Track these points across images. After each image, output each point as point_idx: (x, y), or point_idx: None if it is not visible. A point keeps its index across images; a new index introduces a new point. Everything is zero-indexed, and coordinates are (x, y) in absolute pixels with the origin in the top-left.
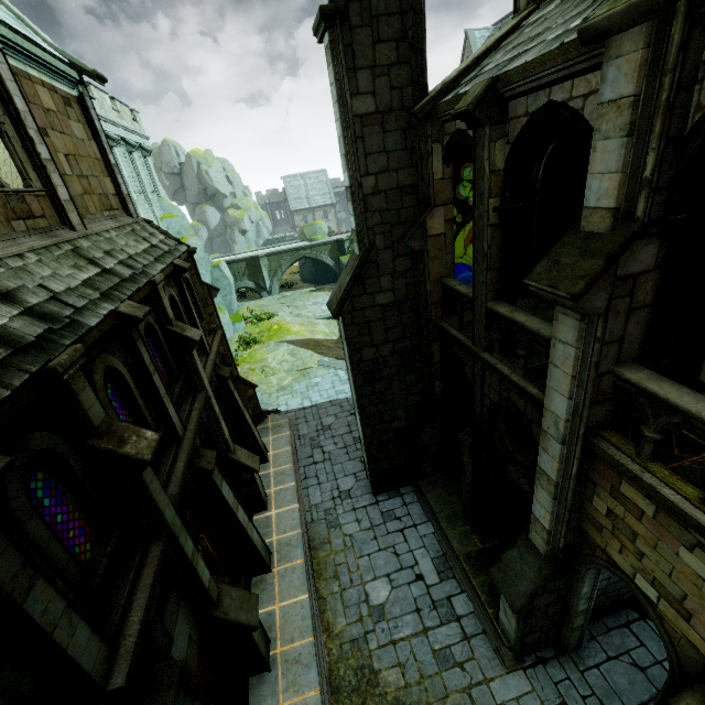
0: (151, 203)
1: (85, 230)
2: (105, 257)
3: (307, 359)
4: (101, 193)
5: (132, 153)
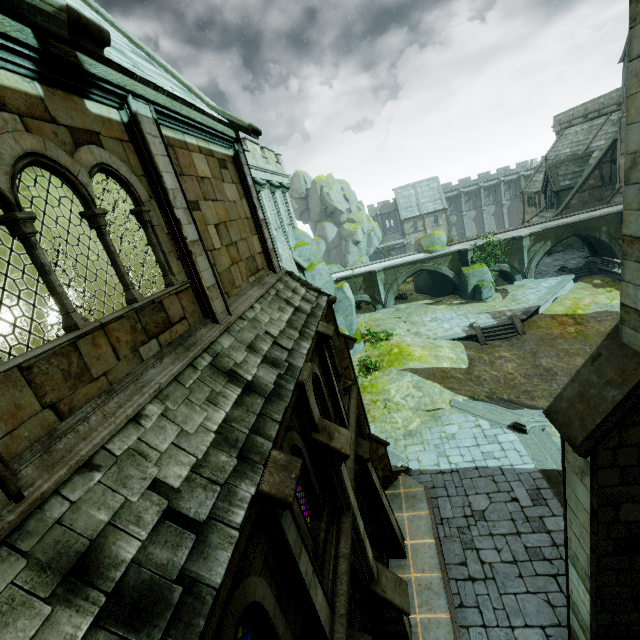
0: (287, 235)
1: (228, 316)
2: (247, 356)
3: (436, 396)
4: (248, 256)
5: (275, 193)
